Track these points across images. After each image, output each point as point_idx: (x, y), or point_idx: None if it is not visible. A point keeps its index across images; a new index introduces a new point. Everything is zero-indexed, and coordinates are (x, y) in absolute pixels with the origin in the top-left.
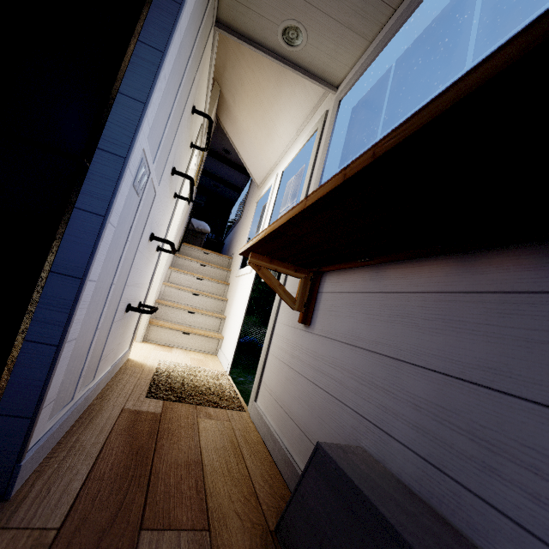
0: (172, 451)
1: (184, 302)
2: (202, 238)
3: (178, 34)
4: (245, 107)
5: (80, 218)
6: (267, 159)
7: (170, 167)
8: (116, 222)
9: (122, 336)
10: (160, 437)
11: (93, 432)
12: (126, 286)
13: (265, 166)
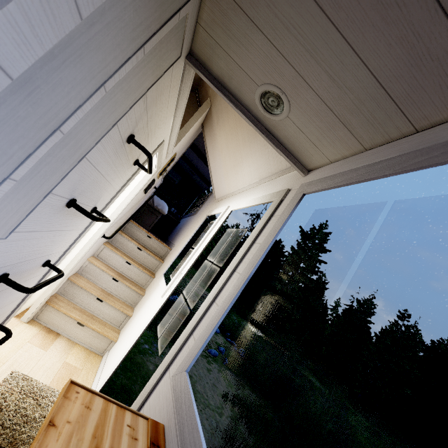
0: None
1: (100, 283)
2: (158, 216)
3: None
4: (224, 132)
5: None
6: (228, 184)
7: (58, 203)
8: None
9: None
10: None
11: None
12: None
13: (225, 189)
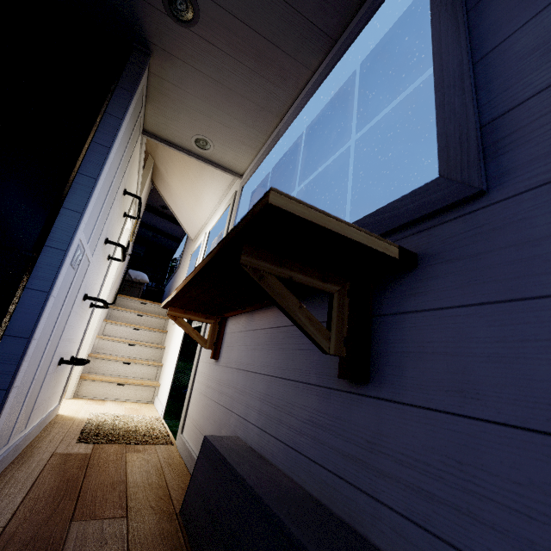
0: (100, 477)
1: (119, 353)
2: (141, 288)
3: (108, 162)
4: (176, 177)
5: (29, 295)
6: (198, 219)
7: (103, 239)
8: (56, 294)
9: (53, 389)
10: (90, 469)
11: (26, 471)
12: (60, 342)
13: (197, 224)
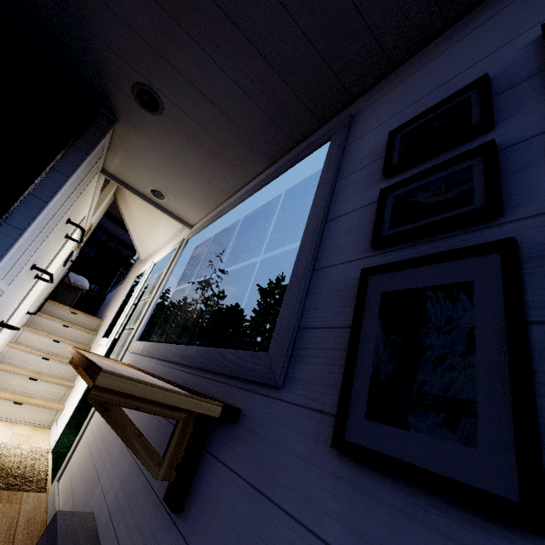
0: None
1: (28, 366)
2: (78, 294)
3: (45, 211)
4: (137, 202)
5: None
6: (150, 245)
7: (29, 266)
8: None
9: None
10: None
11: None
12: None
13: (148, 249)
